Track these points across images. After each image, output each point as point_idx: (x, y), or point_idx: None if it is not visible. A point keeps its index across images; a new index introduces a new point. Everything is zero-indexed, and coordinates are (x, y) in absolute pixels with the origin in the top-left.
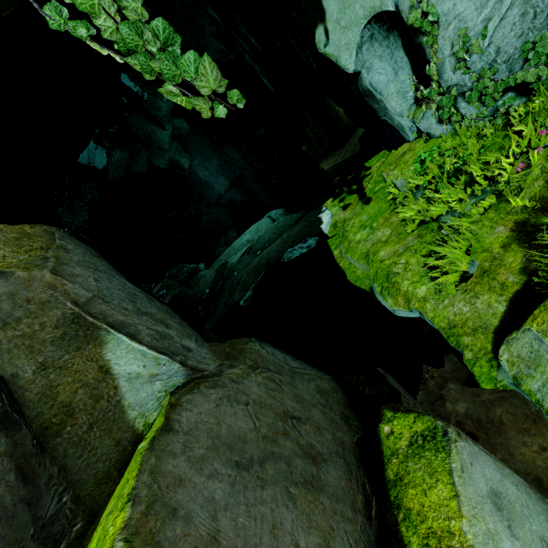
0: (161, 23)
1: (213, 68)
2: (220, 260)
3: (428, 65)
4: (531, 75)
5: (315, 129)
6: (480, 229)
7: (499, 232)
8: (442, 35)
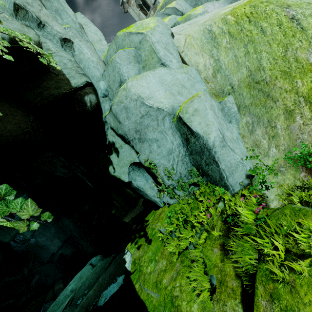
0: (5, 186)
1: (33, 204)
2: None
3: (158, 178)
4: (195, 180)
5: (119, 201)
6: (207, 251)
7: (216, 252)
8: (159, 169)
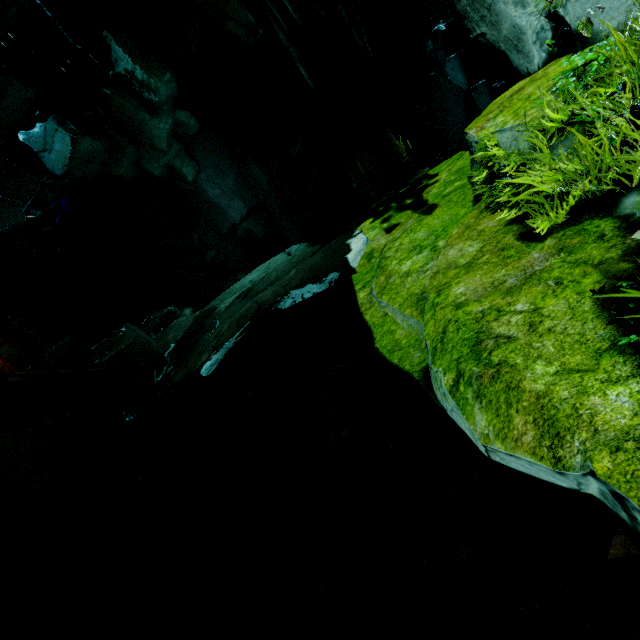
0: None
1: None
2: (210, 305)
3: None
4: None
5: (368, 165)
6: None
7: None
8: None
